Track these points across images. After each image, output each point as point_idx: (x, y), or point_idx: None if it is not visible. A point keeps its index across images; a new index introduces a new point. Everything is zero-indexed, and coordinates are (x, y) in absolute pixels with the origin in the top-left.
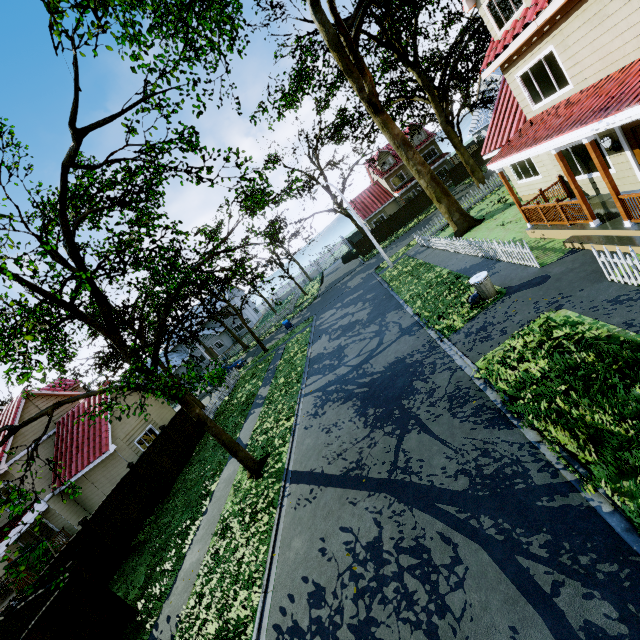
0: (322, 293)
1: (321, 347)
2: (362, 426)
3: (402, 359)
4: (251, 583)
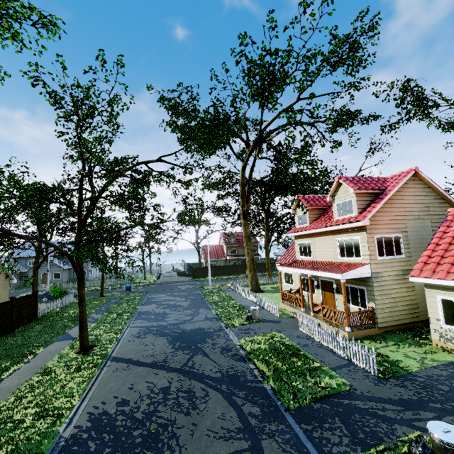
0: (158, 283)
1: (150, 308)
2: (171, 347)
3: (203, 328)
4: (72, 395)
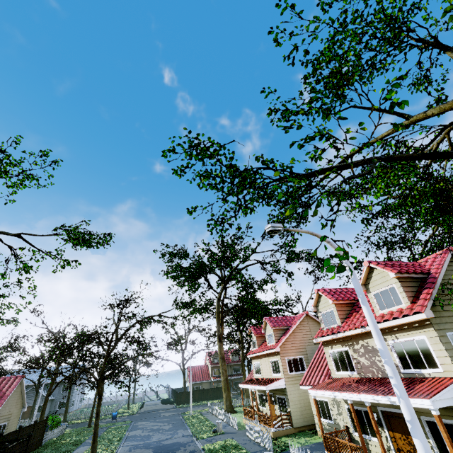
0: (141, 412)
1: (137, 433)
2: None
3: (179, 442)
4: None
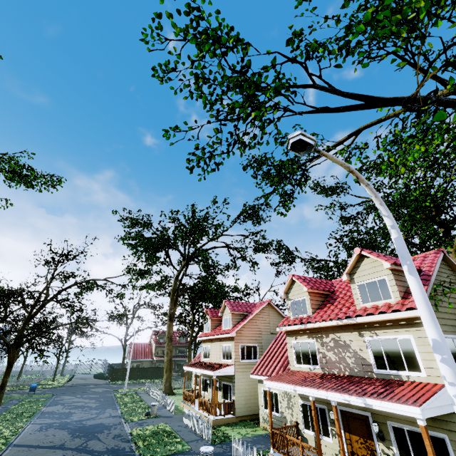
0: (68, 385)
1: (55, 409)
2: (70, 436)
3: (104, 423)
4: None
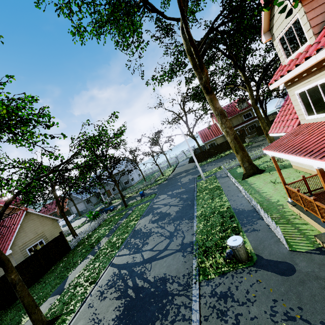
0: (169, 178)
1: (144, 223)
2: None
3: (166, 280)
4: None
